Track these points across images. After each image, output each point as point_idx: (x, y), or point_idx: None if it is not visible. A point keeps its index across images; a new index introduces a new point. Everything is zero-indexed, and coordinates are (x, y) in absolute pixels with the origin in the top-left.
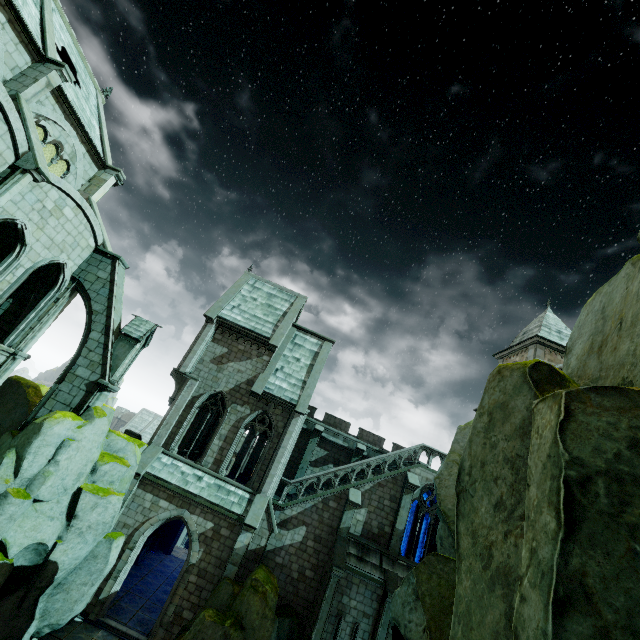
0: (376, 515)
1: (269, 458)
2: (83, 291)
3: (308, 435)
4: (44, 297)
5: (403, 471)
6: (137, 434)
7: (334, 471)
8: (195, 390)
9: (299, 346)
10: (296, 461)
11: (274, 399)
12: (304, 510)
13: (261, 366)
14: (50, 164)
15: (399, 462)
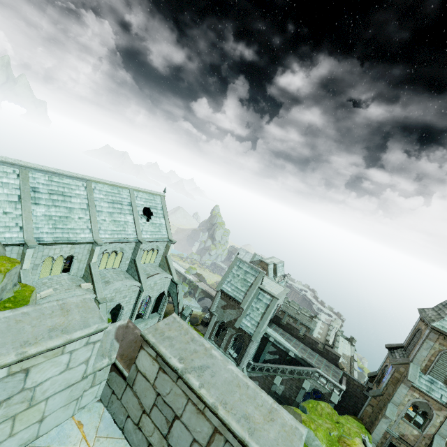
0: (288, 390)
1: (243, 353)
2: (171, 296)
3: (267, 339)
4: (162, 298)
5: (303, 378)
6: (205, 322)
7: (270, 366)
8: (216, 318)
9: (260, 300)
10: (262, 349)
11: (244, 330)
12: (258, 376)
13: (239, 313)
14: (152, 254)
15: (302, 373)
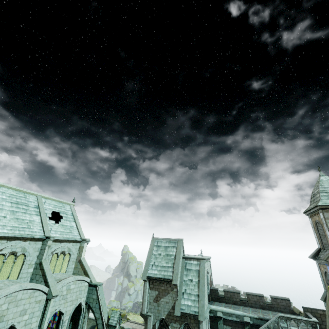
0: None
1: None
2: (91, 308)
3: (216, 319)
4: (80, 318)
5: None
6: None
7: None
8: (152, 321)
9: (189, 270)
10: None
11: (187, 314)
12: None
13: (175, 295)
14: (63, 260)
15: None
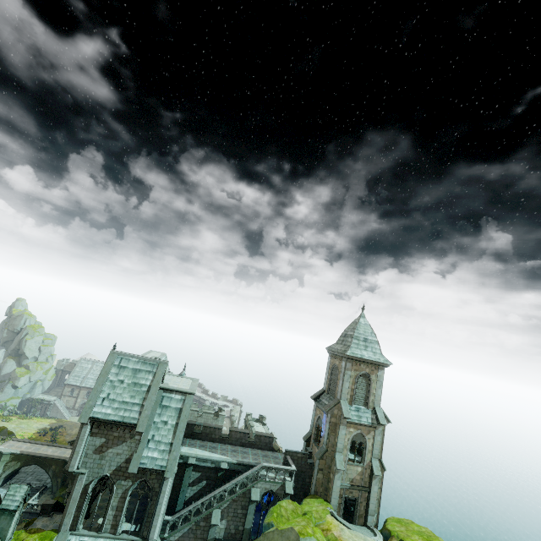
0: (233, 521)
1: (152, 512)
2: None
3: (185, 465)
4: None
5: (249, 488)
6: (53, 504)
7: (201, 502)
8: (86, 479)
9: (166, 407)
10: (179, 486)
11: (148, 470)
12: (183, 534)
13: (135, 445)
14: None
15: (246, 482)
